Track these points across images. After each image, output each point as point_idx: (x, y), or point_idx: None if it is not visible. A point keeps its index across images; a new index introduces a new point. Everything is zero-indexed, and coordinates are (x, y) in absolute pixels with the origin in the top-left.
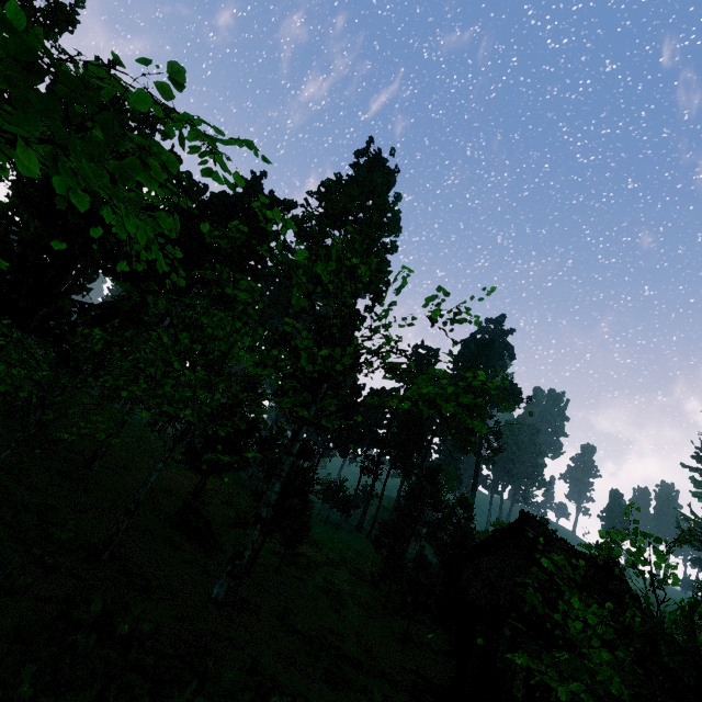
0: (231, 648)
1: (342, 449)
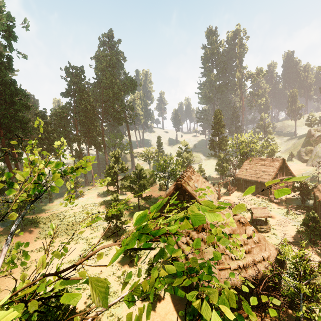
0: None
1: (54, 155)
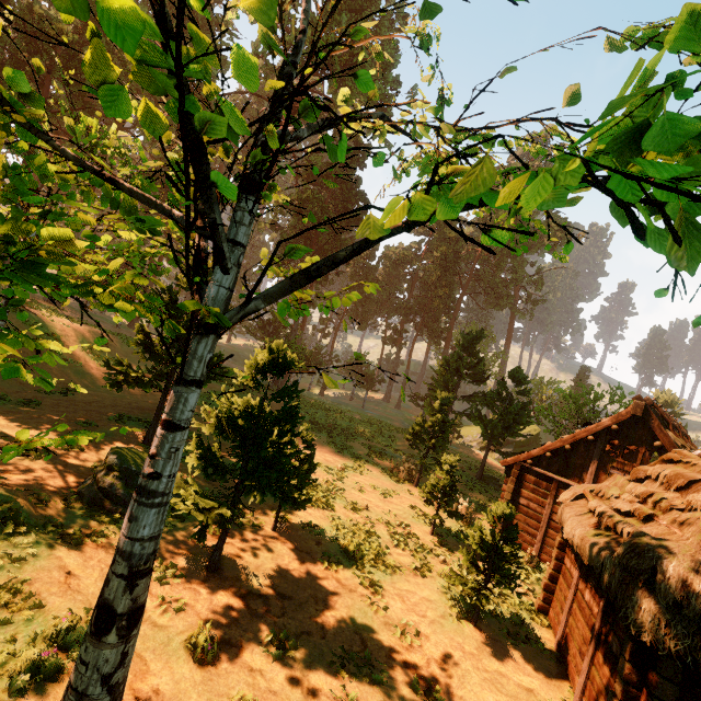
0: None
1: (360, 321)
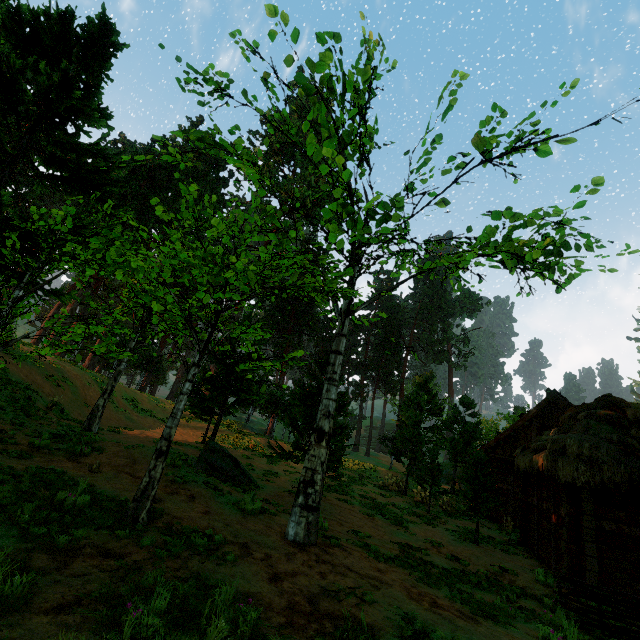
0: (363, 605)
1: None
